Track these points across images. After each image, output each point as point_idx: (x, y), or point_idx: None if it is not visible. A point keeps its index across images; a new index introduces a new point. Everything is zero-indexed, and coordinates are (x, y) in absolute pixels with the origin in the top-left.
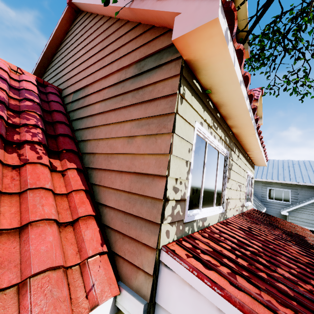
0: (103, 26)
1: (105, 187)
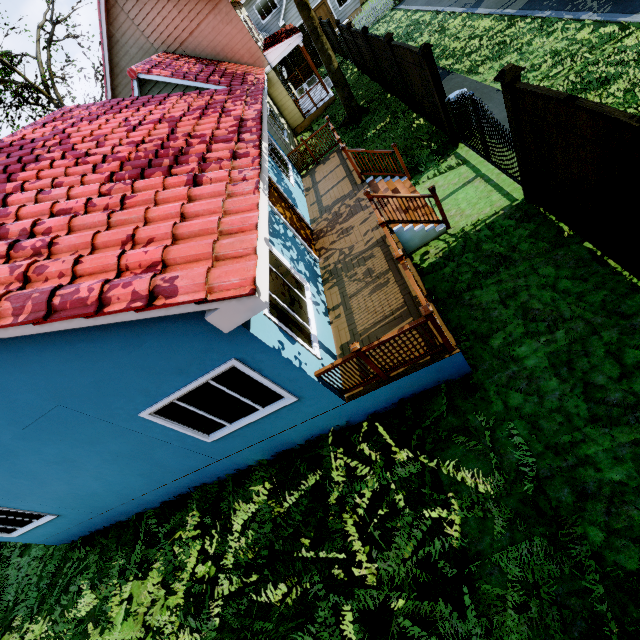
0: None
1: (240, 59)
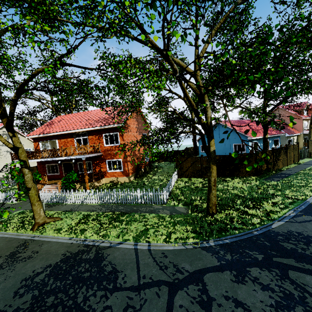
0: (288, 112)
1: (296, 128)
